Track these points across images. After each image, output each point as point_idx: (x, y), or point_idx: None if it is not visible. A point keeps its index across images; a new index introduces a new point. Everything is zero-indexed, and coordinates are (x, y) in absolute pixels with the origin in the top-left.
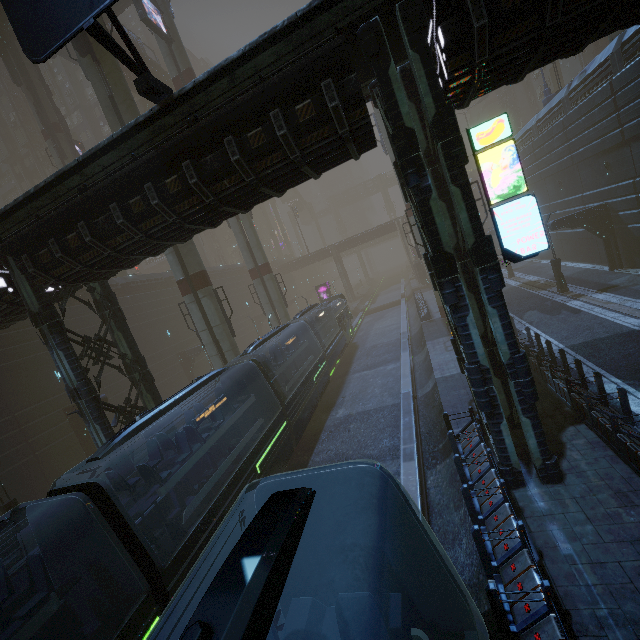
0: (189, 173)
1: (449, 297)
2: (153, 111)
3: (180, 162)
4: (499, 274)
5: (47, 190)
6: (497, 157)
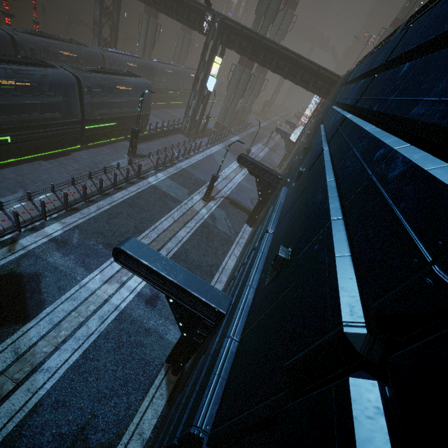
0: (163, 2)
1: (192, 85)
2: None
3: None
4: (202, 89)
5: None
6: (216, 66)
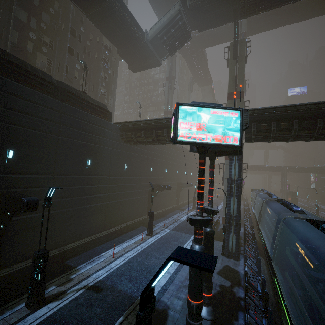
0: None
1: None
2: None
3: None
4: None
5: (297, 105)
6: None
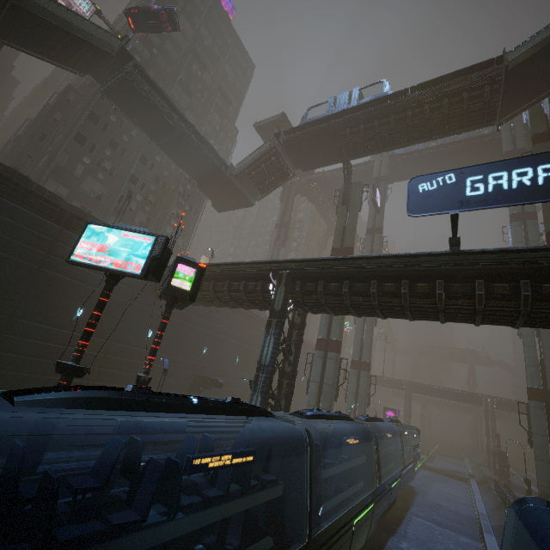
0: (439, 286)
1: None
2: (445, 252)
3: (433, 279)
4: None
5: (344, 259)
6: None
